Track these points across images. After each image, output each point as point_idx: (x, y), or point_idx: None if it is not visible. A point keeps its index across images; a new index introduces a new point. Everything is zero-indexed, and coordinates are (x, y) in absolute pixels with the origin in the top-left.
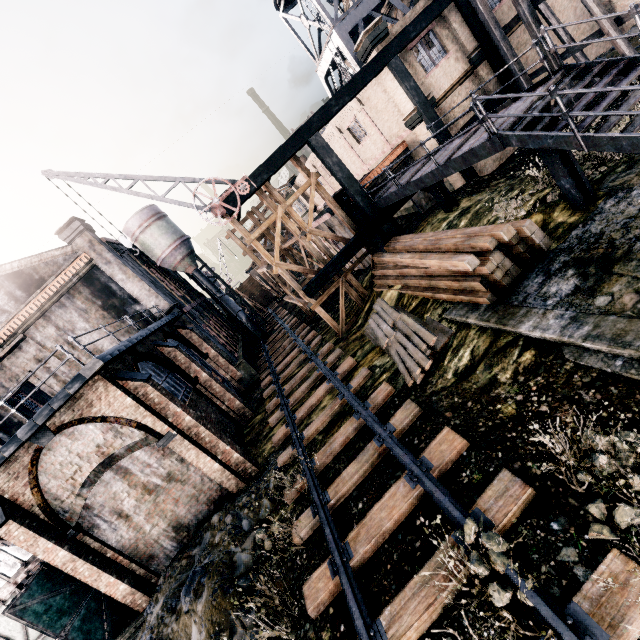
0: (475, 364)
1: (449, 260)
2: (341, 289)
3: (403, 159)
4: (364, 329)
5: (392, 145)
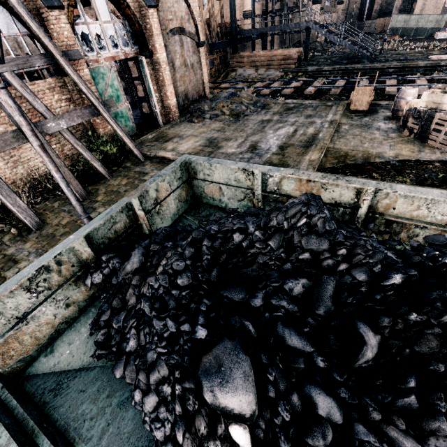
0: (294, 77)
1: (288, 50)
2: (216, 60)
3: (230, 31)
4: (230, 78)
5: (225, 21)
